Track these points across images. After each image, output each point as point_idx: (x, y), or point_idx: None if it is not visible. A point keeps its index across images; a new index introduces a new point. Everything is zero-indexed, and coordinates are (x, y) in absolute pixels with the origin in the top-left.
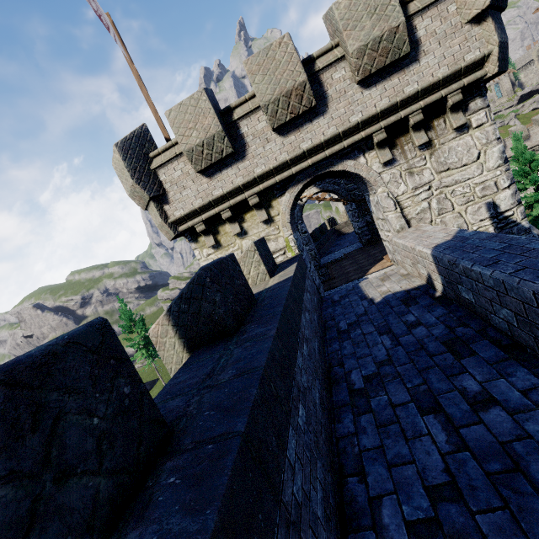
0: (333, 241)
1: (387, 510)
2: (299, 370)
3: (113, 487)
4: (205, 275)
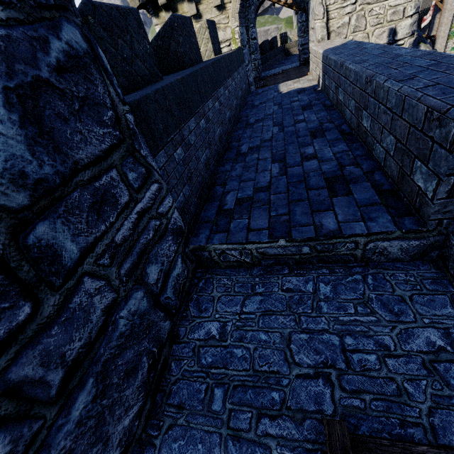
0: (279, 59)
1: (244, 147)
2: (220, 93)
3: (148, 74)
4: (174, 21)
